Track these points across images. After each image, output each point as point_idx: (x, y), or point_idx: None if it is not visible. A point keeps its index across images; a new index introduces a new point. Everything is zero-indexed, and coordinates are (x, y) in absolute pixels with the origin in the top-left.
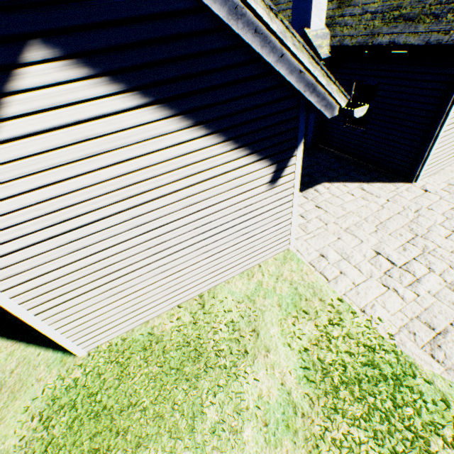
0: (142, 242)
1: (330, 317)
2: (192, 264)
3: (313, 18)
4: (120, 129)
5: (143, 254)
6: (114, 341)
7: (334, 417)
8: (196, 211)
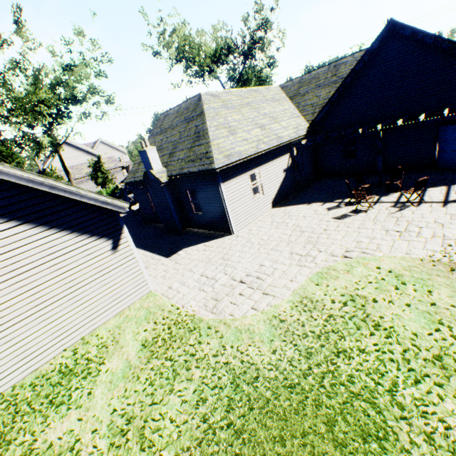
0: (25, 298)
1: (165, 316)
2: (69, 311)
3: (153, 165)
4: (7, 237)
5: (27, 307)
6: (7, 391)
7: (152, 360)
8: (63, 273)
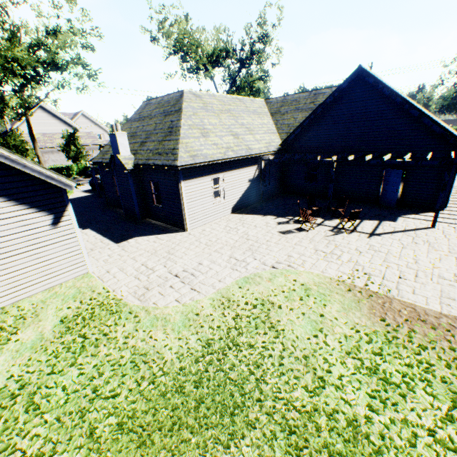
0: None
1: (93, 297)
2: None
3: (121, 150)
4: None
5: None
6: None
7: (66, 335)
8: None
